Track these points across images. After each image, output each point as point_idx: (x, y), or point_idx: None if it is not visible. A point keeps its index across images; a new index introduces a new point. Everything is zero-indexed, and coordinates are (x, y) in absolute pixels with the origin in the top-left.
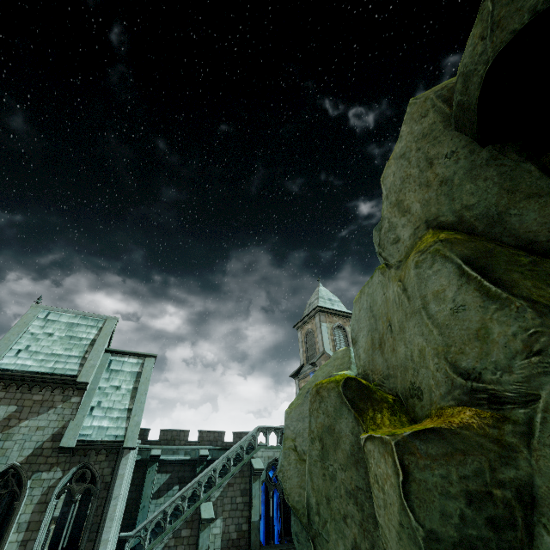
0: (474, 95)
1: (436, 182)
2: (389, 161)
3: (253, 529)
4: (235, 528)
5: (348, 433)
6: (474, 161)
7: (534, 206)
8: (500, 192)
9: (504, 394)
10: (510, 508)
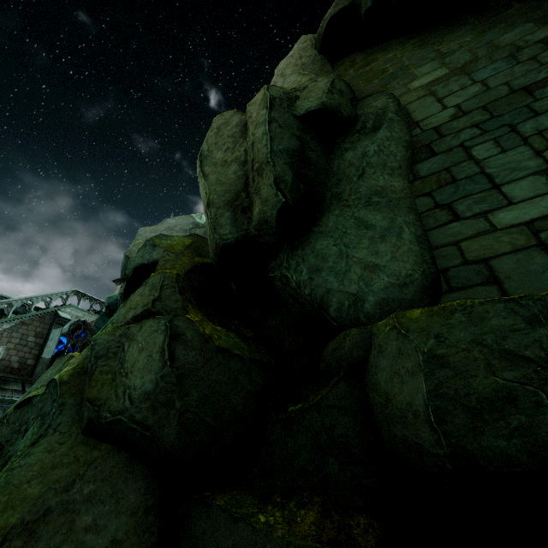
0: (324, 29)
1: (301, 64)
2: (284, 60)
3: (40, 364)
4: (18, 360)
5: (236, 120)
6: (316, 59)
7: (326, 75)
8: (319, 70)
9: (300, 90)
10: (293, 97)
